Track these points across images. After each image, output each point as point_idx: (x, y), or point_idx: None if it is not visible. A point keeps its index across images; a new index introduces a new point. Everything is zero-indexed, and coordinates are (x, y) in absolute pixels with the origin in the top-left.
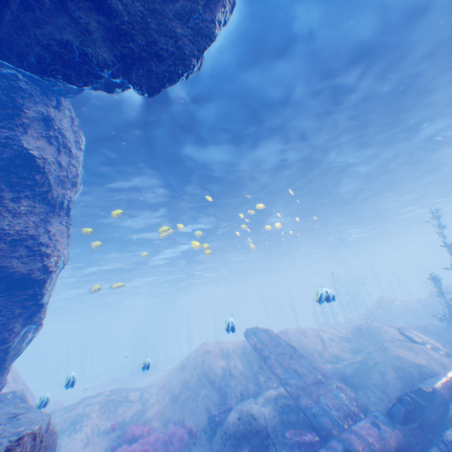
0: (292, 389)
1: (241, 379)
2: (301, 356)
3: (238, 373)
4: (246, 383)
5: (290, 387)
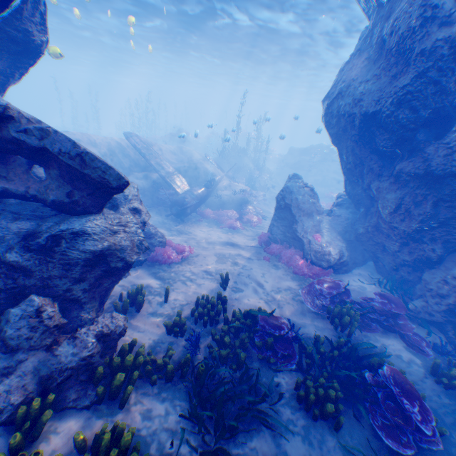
0: (162, 174)
1: (113, 165)
2: (162, 159)
3: (110, 160)
4: (117, 168)
5: (161, 173)
